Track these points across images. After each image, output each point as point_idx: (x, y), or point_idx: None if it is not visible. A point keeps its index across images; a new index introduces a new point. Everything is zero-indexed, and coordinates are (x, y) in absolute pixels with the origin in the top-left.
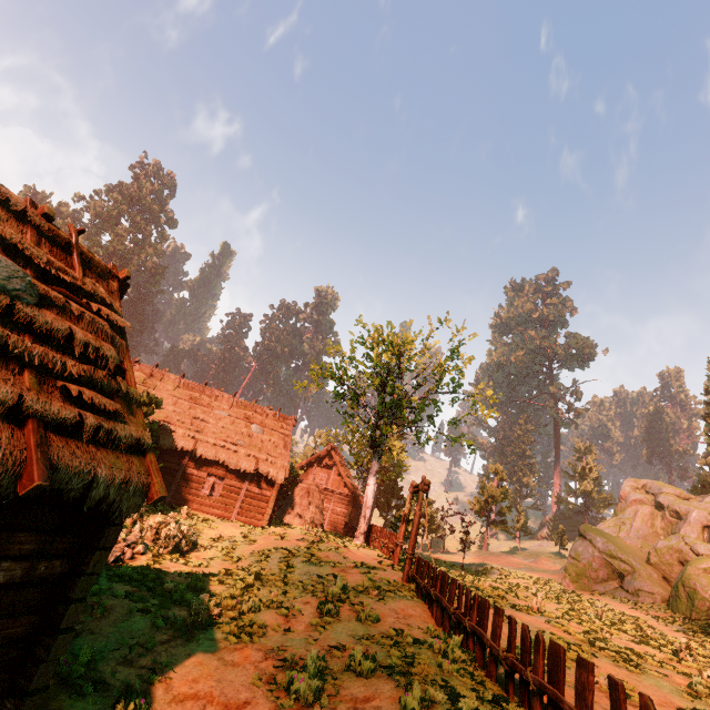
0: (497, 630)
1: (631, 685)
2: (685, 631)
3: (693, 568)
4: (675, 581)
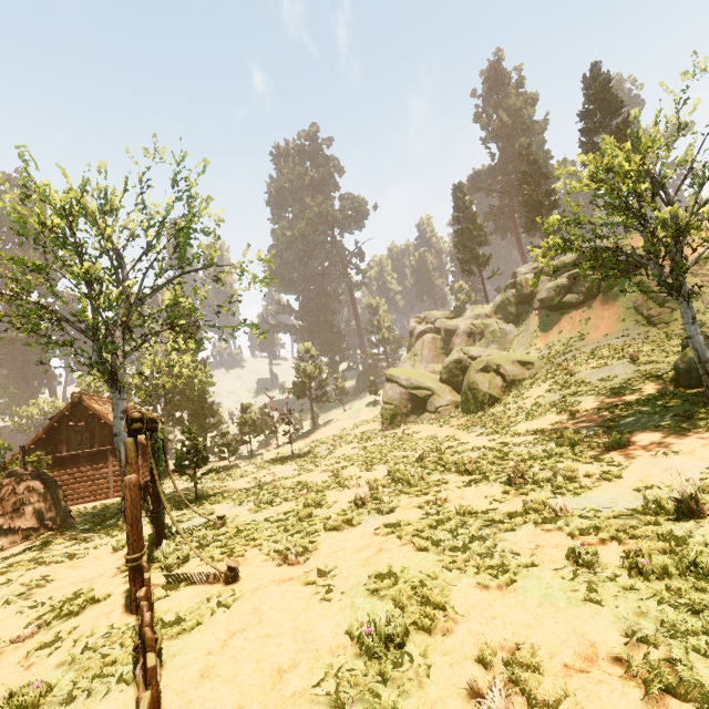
0: None
1: (523, 634)
2: (484, 432)
3: (474, 372)
4: (463, 389)
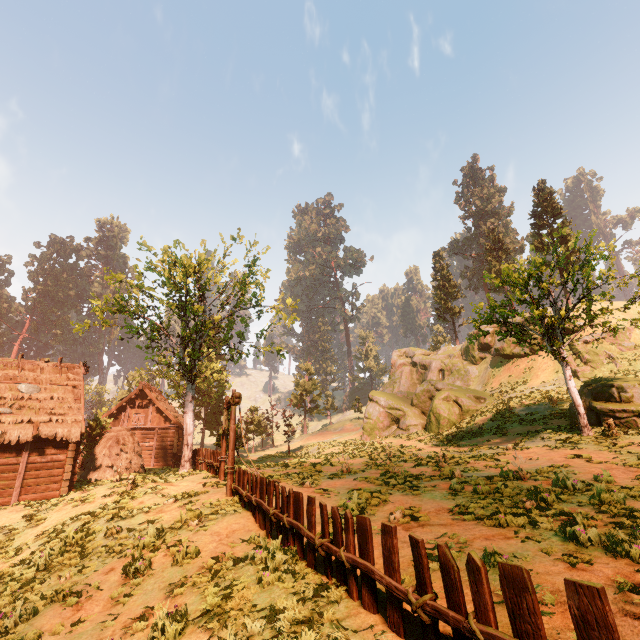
0: (312, 519)
1: (417, 506)
2: (437, 444)
3: (437, 400)
4: (428, 412)
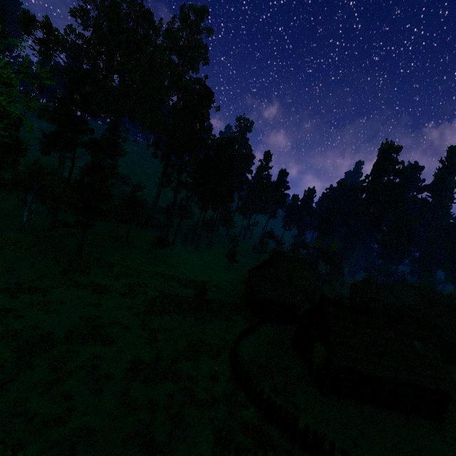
0: None
1: None
2: None
3: None
4: None
